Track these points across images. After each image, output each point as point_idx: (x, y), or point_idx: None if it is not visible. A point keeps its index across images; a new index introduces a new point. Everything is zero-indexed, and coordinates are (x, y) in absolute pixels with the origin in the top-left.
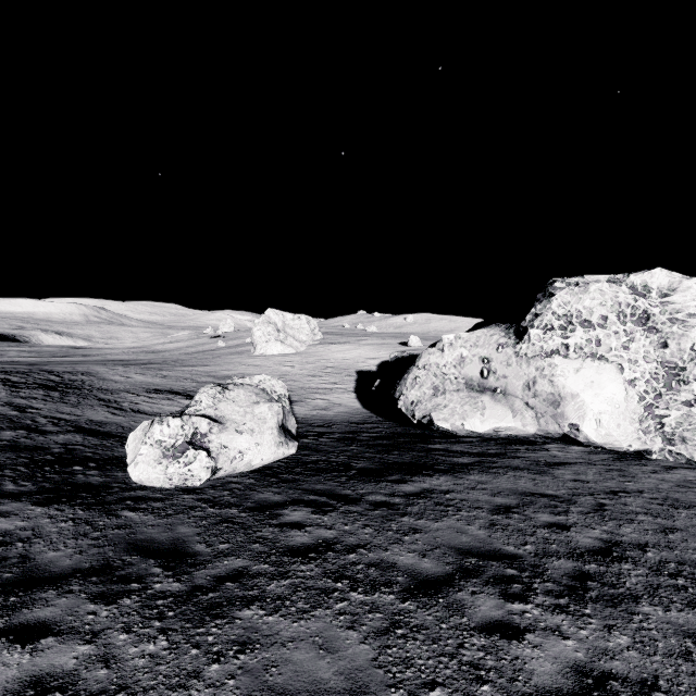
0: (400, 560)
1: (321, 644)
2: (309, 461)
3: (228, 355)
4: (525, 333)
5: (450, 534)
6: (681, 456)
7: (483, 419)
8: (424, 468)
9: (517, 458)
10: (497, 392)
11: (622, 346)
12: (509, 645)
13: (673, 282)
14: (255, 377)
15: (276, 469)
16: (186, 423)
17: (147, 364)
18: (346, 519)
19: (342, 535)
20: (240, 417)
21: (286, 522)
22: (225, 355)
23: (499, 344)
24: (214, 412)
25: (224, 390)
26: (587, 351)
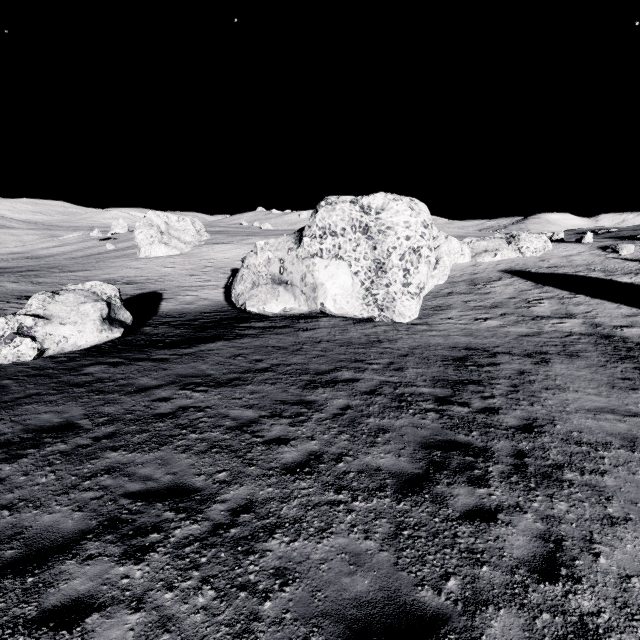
0: (139, 382)
1: (60, 412)
2: (134, 341)
3: (113, 258)
4: (302, 240)
5: (185, 369)
6: (388, 318)
7: (277, 303)
8: (216, 338)
9: (290, 328)
10: (288, 284)
11: (353, 249)
12: (159, 403)
13: (385, 203)
14: (87, 284)
15: (102, 347)
16: (10, 320)
17: (23, 272)
18: (126, 368)
19: (114, 375)
20: (67, 314)
21: (83, 373)
22: (110, 258)
23: (289, 248)
24: (43, 312)
25: (54, 295)
26: (333, 253)
